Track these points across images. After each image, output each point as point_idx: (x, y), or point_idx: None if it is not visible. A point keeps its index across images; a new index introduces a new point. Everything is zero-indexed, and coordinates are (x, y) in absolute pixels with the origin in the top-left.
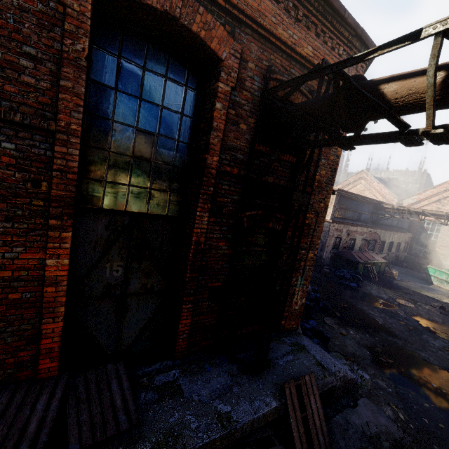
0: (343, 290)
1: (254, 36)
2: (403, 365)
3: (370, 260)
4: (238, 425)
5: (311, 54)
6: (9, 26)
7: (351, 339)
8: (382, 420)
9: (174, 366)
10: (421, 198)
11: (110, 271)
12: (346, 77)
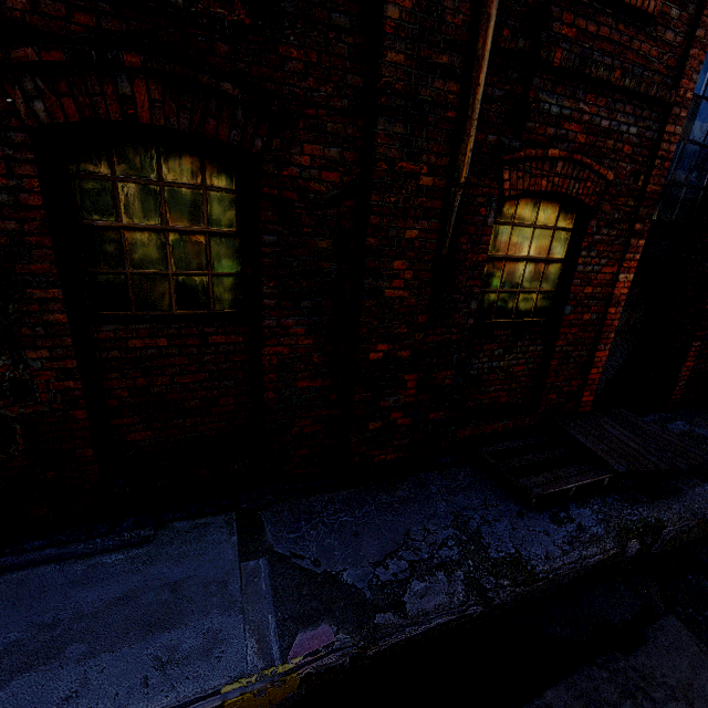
0: None
1: None
2: None
3: None
4: None
5: None
6: None
7: None
8: None
9: (674, 418)
10: None
11: None
12: None
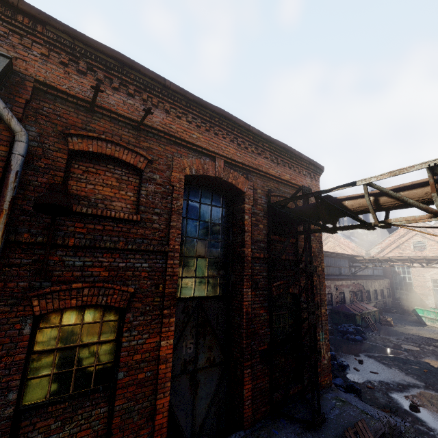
0: (352, 345)
1: (257, 176)
2: (433, 408)
3: (364, 310)
4: None
5: (289, 178)
6: (149, 201)
7: (378, 391)
8: None
9: (247, 435)
10: (383, 246)
11: (185, 349)
12: (323, 199)
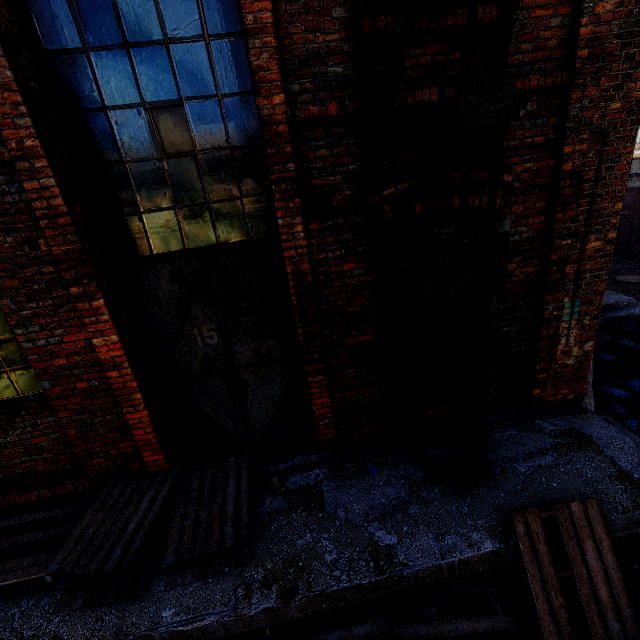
0: None
1: None
2: None
3: None
4: (405, 571)
5: None
6: None
7: None
8: None
9: (318, 463)
10: None
11: (202, 339)
12: None
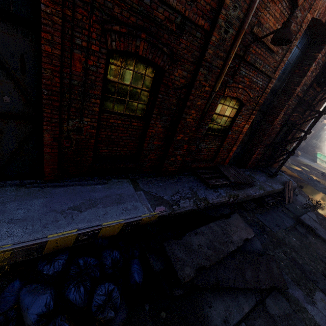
0: None
1: None
2: (308, 190)
3: None
4: (275, 189)
5: None
6: None
7: None
8: (306, 201)
9: (247, 171)
10: None
11: None
12: None
